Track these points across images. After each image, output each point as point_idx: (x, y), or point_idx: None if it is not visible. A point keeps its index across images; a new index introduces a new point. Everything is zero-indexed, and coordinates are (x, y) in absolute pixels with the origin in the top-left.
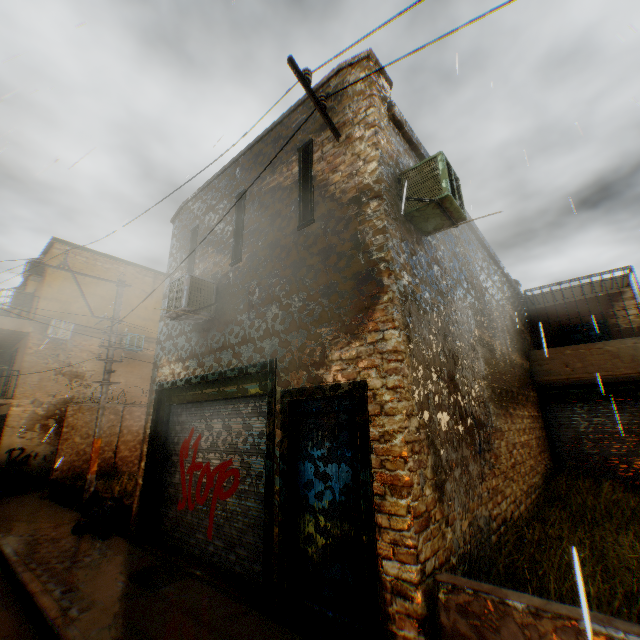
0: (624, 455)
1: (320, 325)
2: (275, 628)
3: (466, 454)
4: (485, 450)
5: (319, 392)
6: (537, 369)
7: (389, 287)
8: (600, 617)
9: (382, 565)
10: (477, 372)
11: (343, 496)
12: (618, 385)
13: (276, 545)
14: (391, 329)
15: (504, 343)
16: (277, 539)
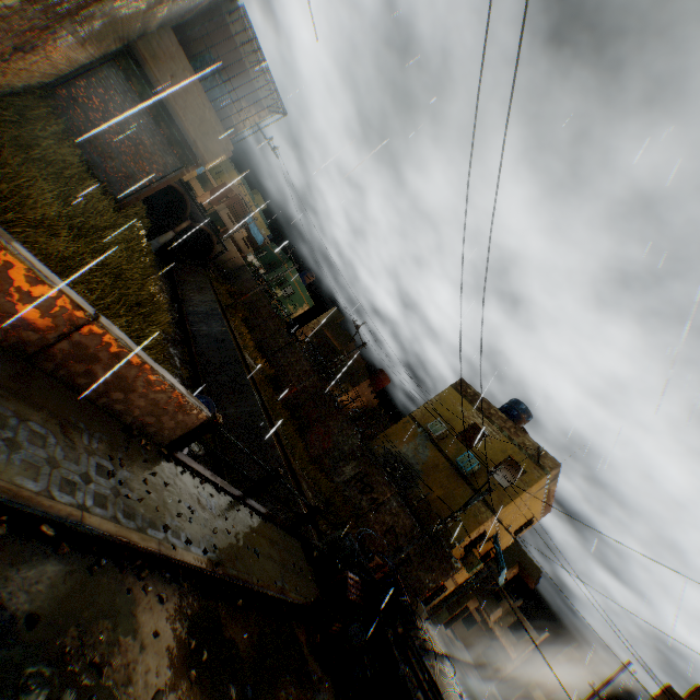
0: (113, 149)
1: None
2: None
3: (8, 46)
4: (25, 53)
5: None
6: (154, 46)
7: None
8: (12, 239)
9: None
10: (119, 12)
11: None
12: (177, 130)
13: None
14: None
15: (170, 12)
16: None
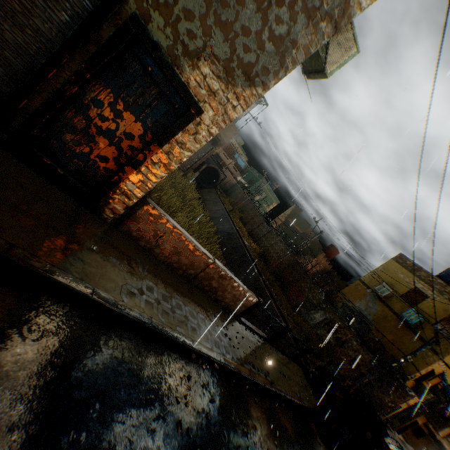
0: None
1: (219, 30)
2: (7, 156)
3: None
4: None
5: (170, 73)
6: None
7: (268, 90)
8: (187, 234)
9: (126, 183)
10: None
11: (124, 137)
12: None
13: (32, 109)
14: (243, 110)
15: None
16: (36, 107)
